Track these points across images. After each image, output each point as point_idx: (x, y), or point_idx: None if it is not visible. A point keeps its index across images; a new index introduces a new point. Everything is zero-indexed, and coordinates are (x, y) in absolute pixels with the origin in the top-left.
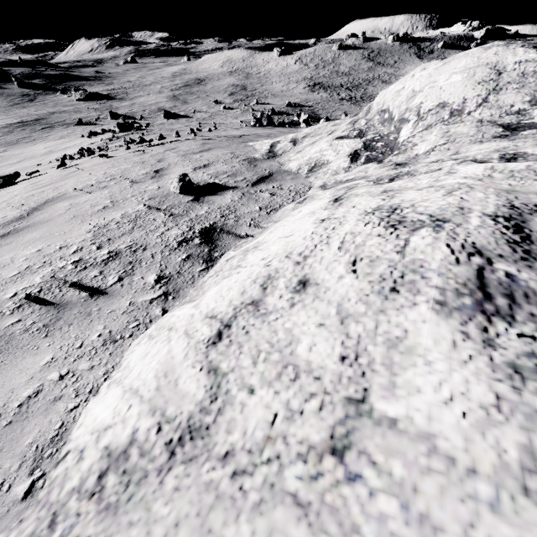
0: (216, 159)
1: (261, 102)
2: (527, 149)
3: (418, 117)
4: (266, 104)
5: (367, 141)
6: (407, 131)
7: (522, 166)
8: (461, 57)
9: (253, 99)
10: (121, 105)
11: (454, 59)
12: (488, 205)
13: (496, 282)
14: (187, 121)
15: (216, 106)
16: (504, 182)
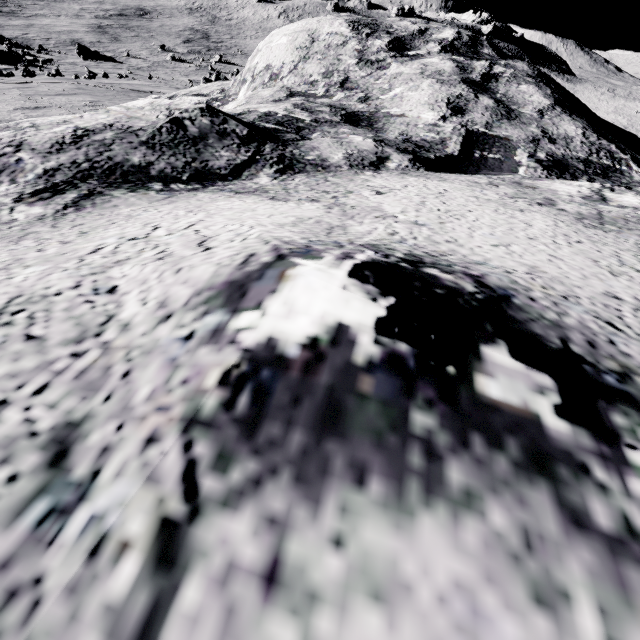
0: (63, 104)
1: (226, 61)
2: (262, 108)
3: (252, 79)
4: (232, 64)
5: (211, 100)
6: (243, 93)
7: (169, 102)
8: (303, 20)
9: (217, 54)
10: (8, 23)
11: (297, 22)
12: (92, 123)
13: (3, 163)
14: (113, 66)
15: (163, 53)
16: (144, 112)
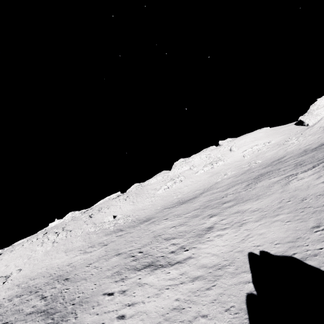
0: None
1: None
2: None
3: None
4: None
5: None
6: None
7: None
8: None
9: None
10: None
11: None
12: None
13: None
14: None
15: None
16: None
